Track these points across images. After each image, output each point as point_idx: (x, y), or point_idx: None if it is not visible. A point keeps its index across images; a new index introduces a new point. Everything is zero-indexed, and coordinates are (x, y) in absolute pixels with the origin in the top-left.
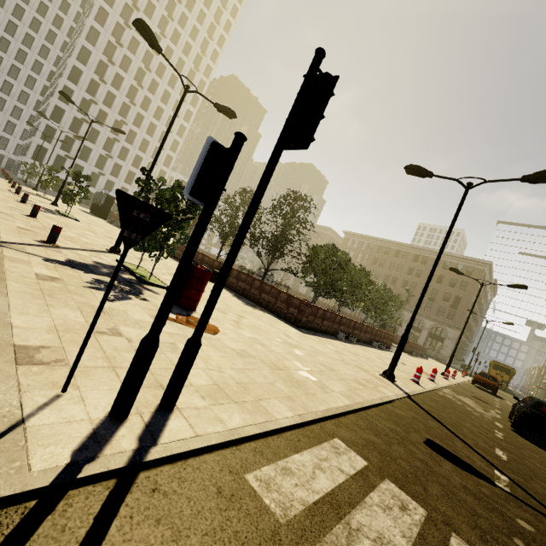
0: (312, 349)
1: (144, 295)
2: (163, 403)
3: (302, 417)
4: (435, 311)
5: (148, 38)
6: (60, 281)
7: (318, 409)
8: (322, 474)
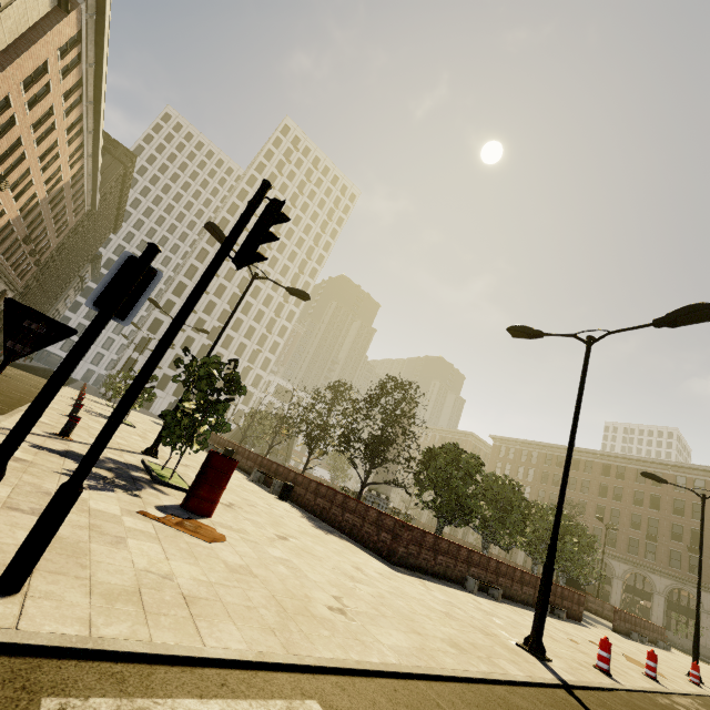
0: (393, 590)
1: (141, 492)
2: None
3: (263, 655)
4: (665, 559)
5: (217, 236)
6: (26, 462)
7: (313, 654)
8: None
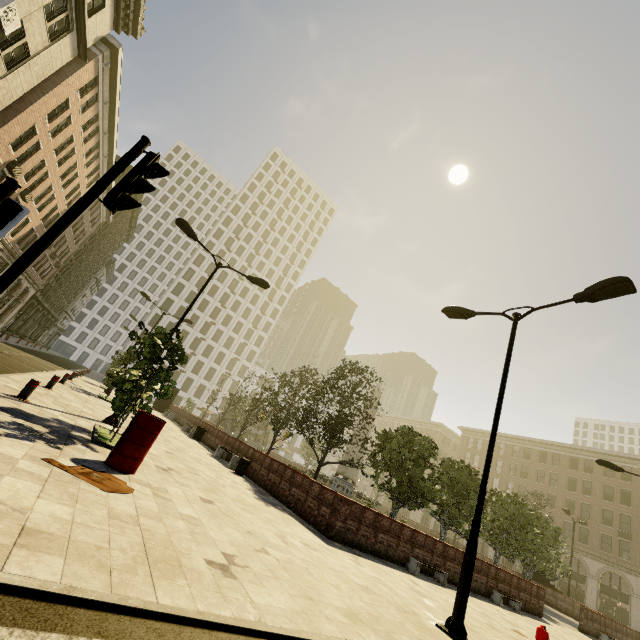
0: (310, 558)
1: (67, 446)
2: None
3: (72, 589)
4: None
5: (186, 231)
6: None
7: (143, 597)
8: None
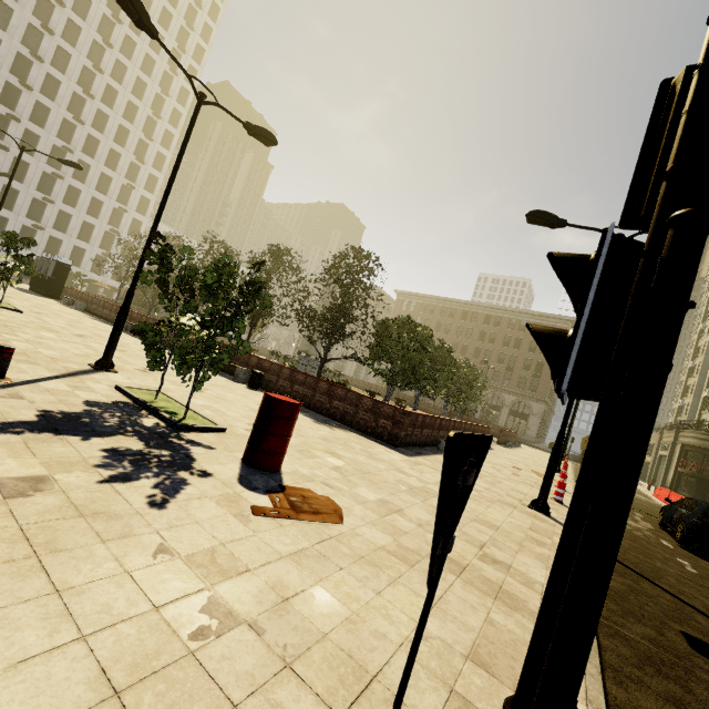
0: None
1: (198, 462)
2: None
3: (594, 704)
4: (515, 383)
5: (132, 11)
6: (50, 484)
7: None
8: None
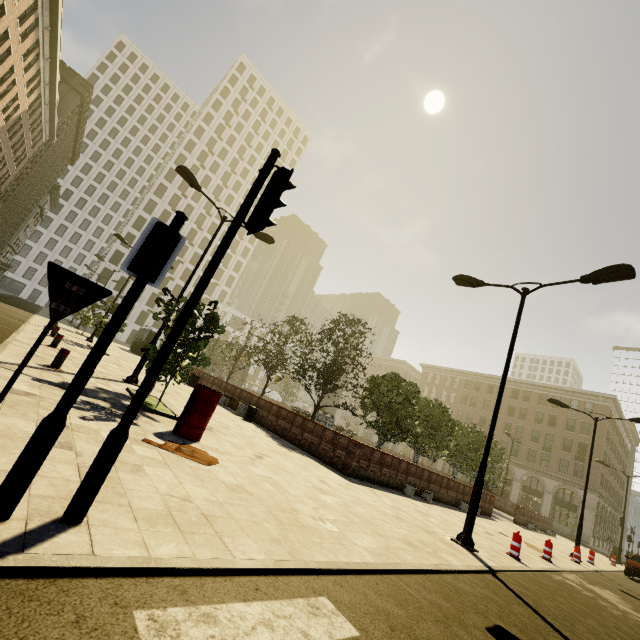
0: (353, 499)
1: (137, 420)
2: (66, 512)
3: (279, 563)
4: (556, 466)
5: (188, 180)
6: (35, 396)
7: (313, 559)
8: (266, 632)
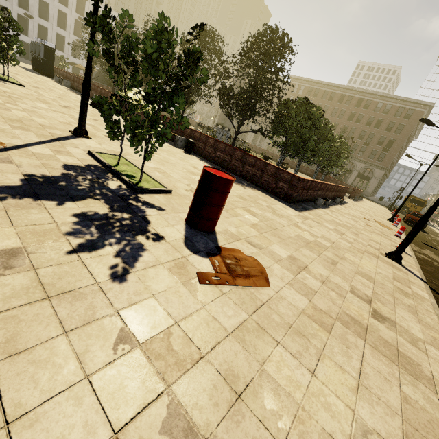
0: (328, 242)
1: (152, 224)
2: None
3: None
4: (367, 155)
5: None
6: (21, 259)
7: None
8: None
